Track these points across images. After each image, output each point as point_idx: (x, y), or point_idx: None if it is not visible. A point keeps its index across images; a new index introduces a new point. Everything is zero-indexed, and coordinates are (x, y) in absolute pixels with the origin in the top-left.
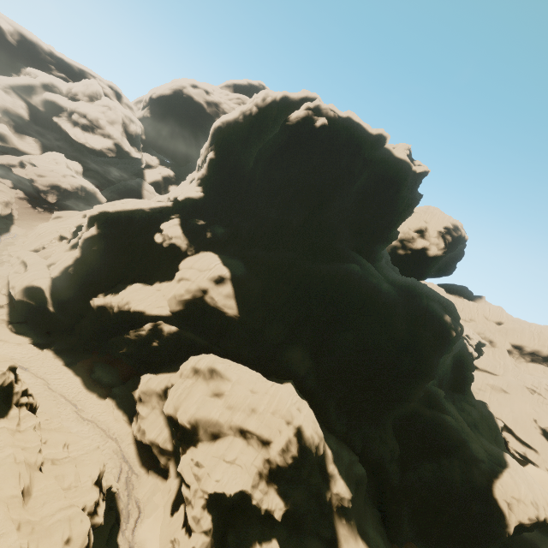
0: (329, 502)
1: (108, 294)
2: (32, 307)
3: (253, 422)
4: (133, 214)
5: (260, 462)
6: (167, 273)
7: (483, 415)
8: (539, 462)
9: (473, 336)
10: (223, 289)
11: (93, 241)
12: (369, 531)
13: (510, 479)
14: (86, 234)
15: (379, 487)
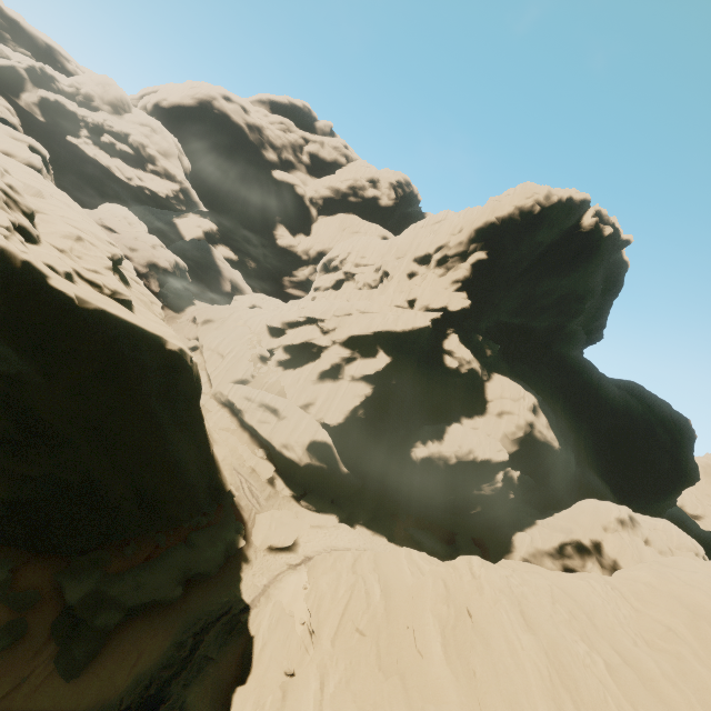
0: None
1: (427, 442)
2: (321, 471)
3: None
4: (421, 333)
5: None
6: (467, 405)
7: None
8: None
9: None
10: (542, 420)
11: (387, 373)
12: None
13: None
14: (383, 364)
15: None
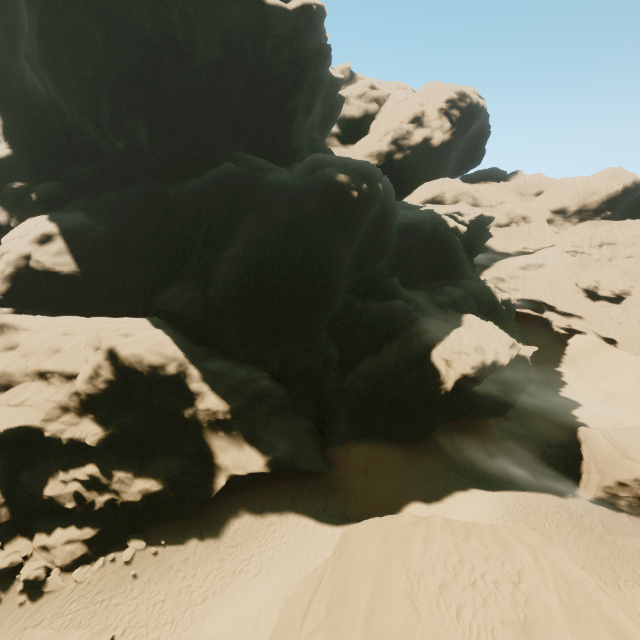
0: (192, 419)
1: None
2: None
3: (53, 361)
4: None
5: (63, 397)
6: None
7: (473, 292)
8: (585, 329)
9: (468, 211)
10: (50, 248)
11: None
12: (264, 436)
13: (455, 335)
14: None
15: (320, 400)
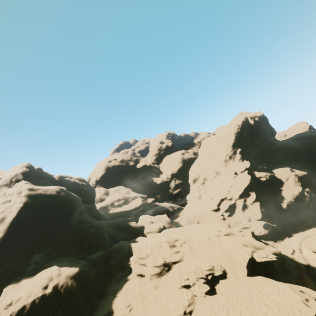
0: None
1: (282, 202)
2: (271, 231)
3: None
4: (251, 180)
5: None
6: (277, 184)
7: None
8: None
9: None
10: (296, 171)
11: (257, 196)
12: None
13: None
14: (255, 195)
15: None
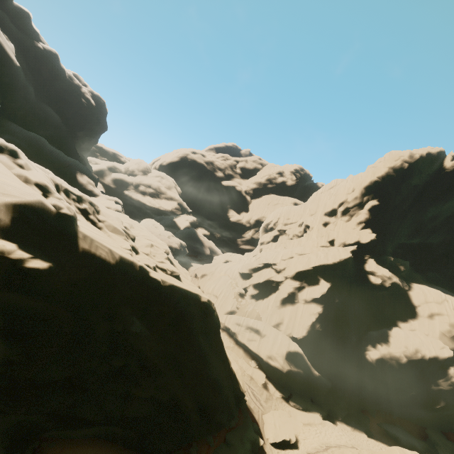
0: None
1: (376, 345)
2: (298, 375)
3: None
4: (346, 262)
5: None
6: (398, 311)
7: None
8: None
9: None
10: None
11: (330, 294)
12: None
13: None
14: (325, 288)
15: None
